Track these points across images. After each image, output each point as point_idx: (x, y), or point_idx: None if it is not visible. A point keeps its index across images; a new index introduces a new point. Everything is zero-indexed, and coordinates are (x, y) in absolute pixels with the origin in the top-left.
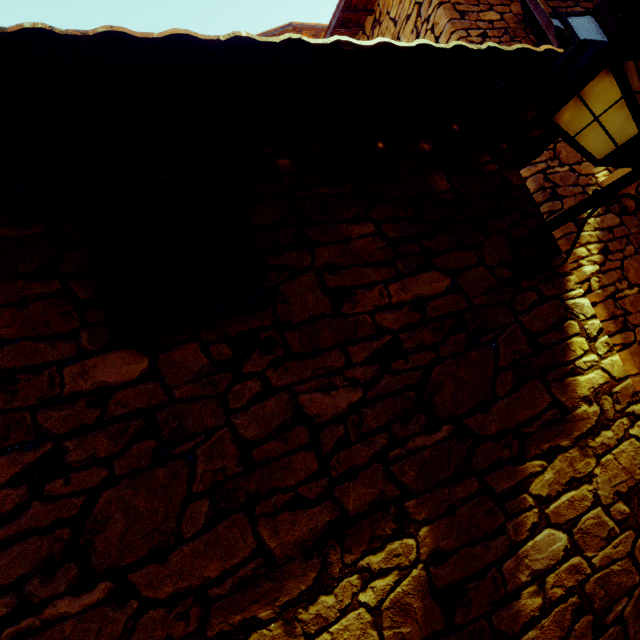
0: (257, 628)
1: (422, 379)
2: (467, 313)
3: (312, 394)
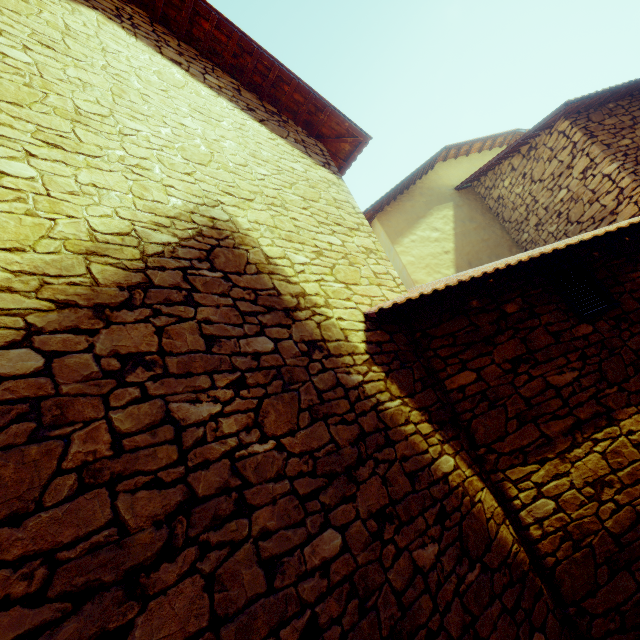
0: None
1: None
2: None
3: None
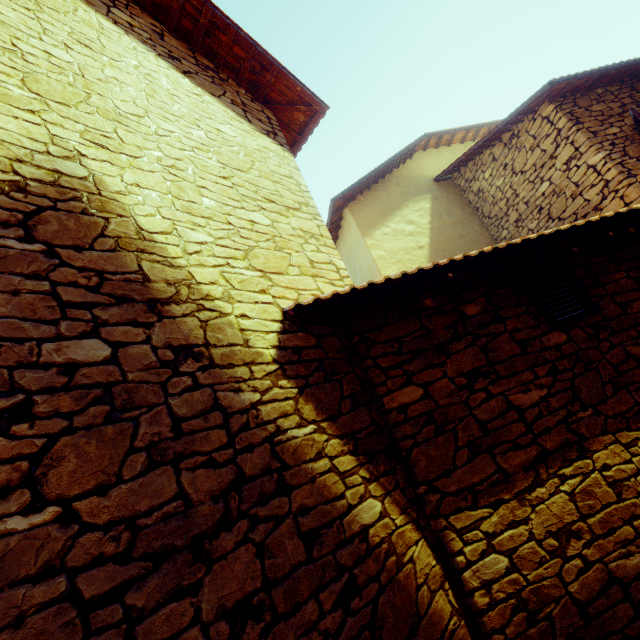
0: None
1: None
2: None
3: (630, 347)
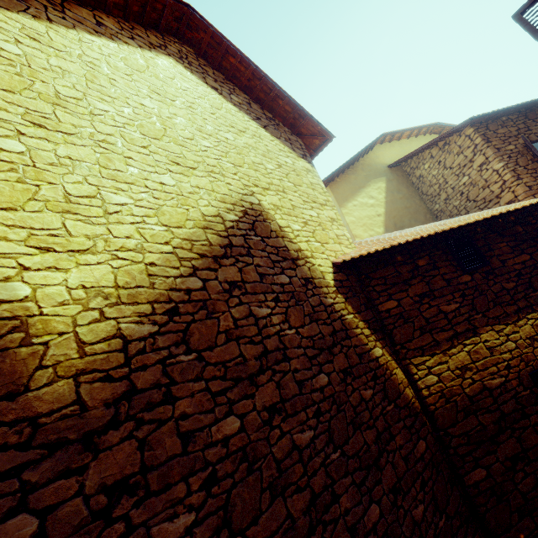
0: (509, 325)
1: (529, 281)
2: (536, 264)
3: (504, 284)
